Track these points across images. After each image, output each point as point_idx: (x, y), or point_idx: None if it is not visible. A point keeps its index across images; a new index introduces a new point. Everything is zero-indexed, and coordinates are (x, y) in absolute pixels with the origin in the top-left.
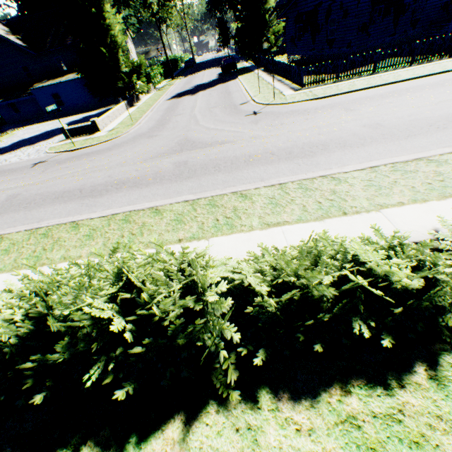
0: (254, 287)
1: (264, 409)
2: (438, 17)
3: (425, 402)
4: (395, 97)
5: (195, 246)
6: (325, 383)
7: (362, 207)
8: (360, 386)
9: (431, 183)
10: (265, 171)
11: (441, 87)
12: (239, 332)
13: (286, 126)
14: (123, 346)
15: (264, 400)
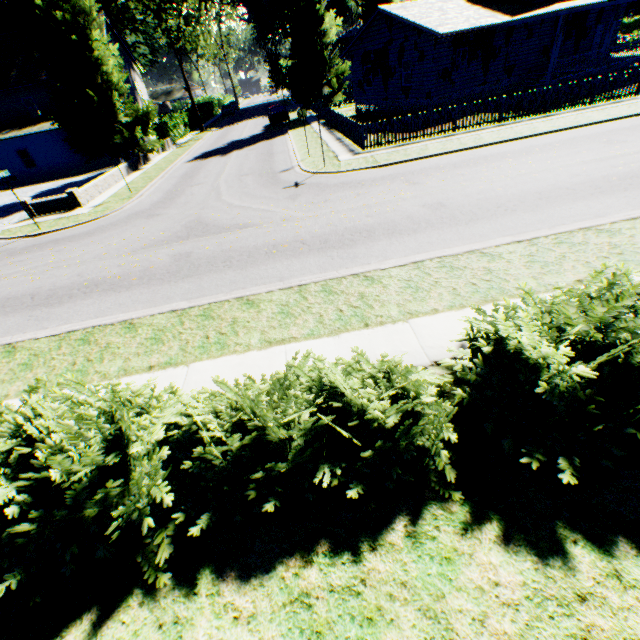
0: (202, 432)
1: (202, 594)
2: (537, 64)
3: (394, 566)
4: (469, 168)
5: (170, 376)
6: (286, 553)
7: (389, 317)
8: (326, 553)
9: (476, 283)
10: (289, 267)
11: (524, 155)
12: (172, 495)
13: (330, 204)
14: (19, 524)
15: (205, 583)
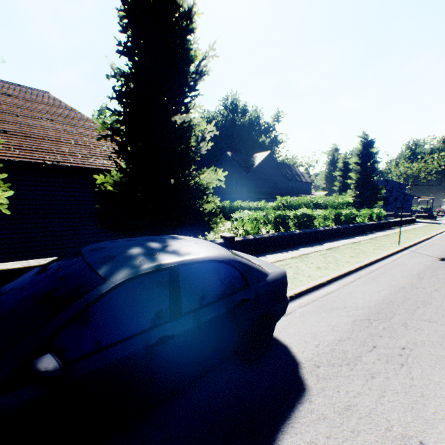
0: None
1: None
2: None
3: None
4: None
5: None
6: None
7: None
8: None
9: None
10: None
11: None
12: None
13: None
14: None
15: None
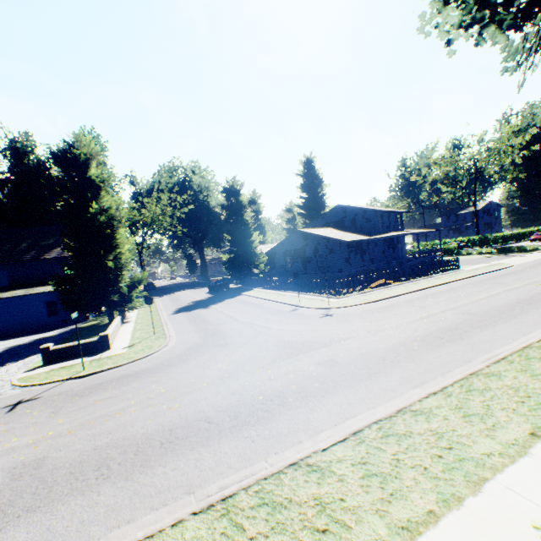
0: None
1: None
2: (382, 258)
3: None
4: (441, 297)
5: None
6: None
7: None
8: None
9: None
10: (452, 353)
11: (462, 290)
12: None
13: (388, 320)
14: None
15: None
